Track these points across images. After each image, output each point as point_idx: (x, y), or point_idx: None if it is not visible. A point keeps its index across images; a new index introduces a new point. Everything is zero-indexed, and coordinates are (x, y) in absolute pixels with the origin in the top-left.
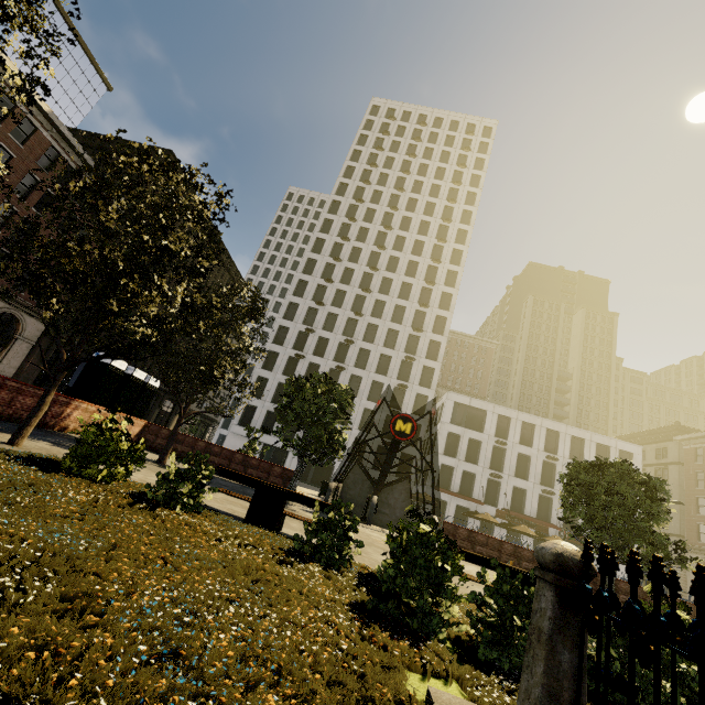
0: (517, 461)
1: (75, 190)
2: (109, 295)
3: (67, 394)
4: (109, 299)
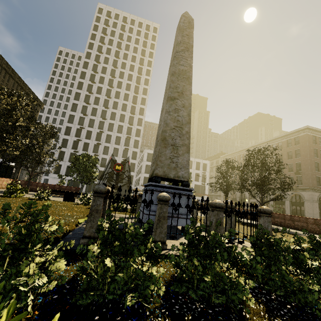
0: None
1: None
2: None
3: None
4: None
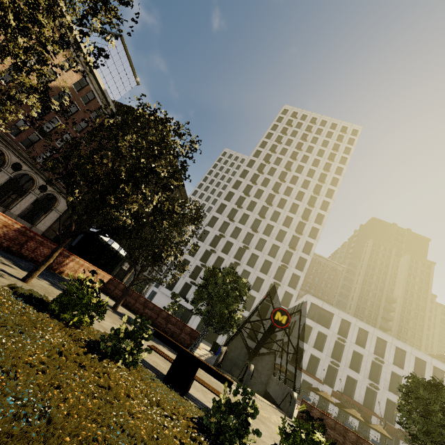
0: (352, 356)
1: (107, 124)
2: (110, 193)
3: (70, 250)
4: (110, 195)
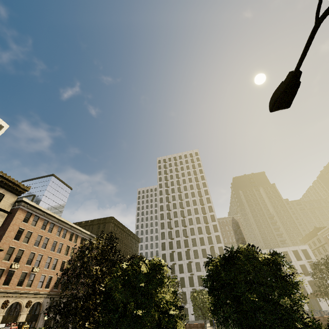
0: None
1: None
2: None
3: None
4: None
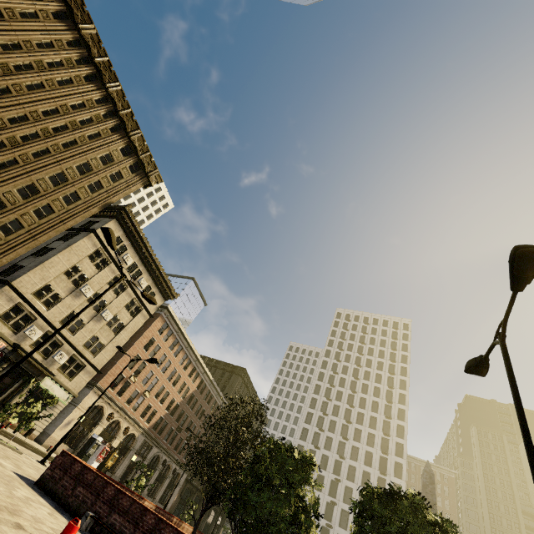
0: None
1: None
2: None
3: None
4: None
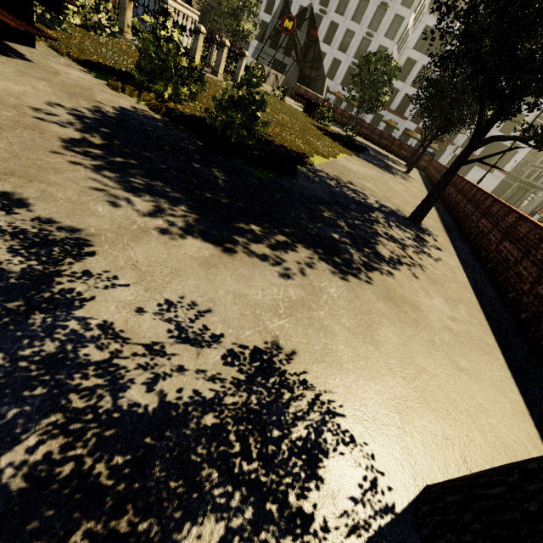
0: None
1: None
2: None
3: None
4: None
